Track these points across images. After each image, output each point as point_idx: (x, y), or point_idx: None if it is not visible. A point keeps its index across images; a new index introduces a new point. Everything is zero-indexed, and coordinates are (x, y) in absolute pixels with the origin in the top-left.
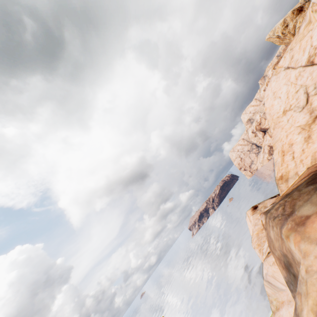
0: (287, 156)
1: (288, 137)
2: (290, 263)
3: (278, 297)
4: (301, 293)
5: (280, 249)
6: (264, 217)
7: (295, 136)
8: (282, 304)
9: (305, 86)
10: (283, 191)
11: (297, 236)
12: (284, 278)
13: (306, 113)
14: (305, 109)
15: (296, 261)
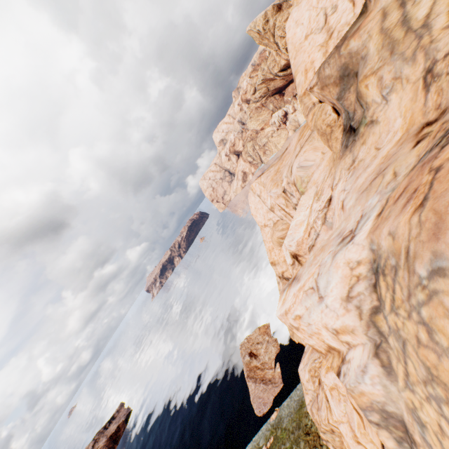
0: (310, 73)
1: (310, 57)
2: (347, 66)
3: (309, 174)
4: (365, 46)
5: (338, 67)
6: (316, 75)
7: (316, 54)
8: (312, 175)
9: (325, 9)
10: (306, 104)
11: (355, 36)
12: (336, 97)
13: (324, 33)
14: (324, 30)
15: (354, 53)
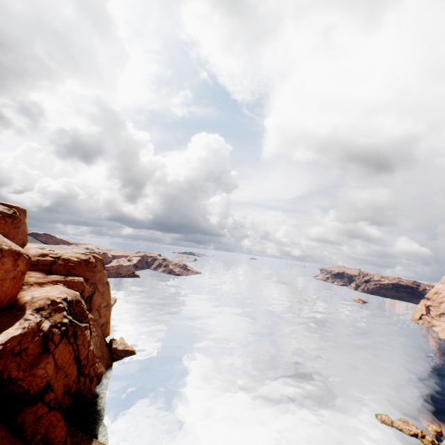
0: None
1: None
2: None
3: None
4: None
5: None
6: None
7: None
8: None
9: None
10: None
11: None
12: None
13: None
14: None
15: None
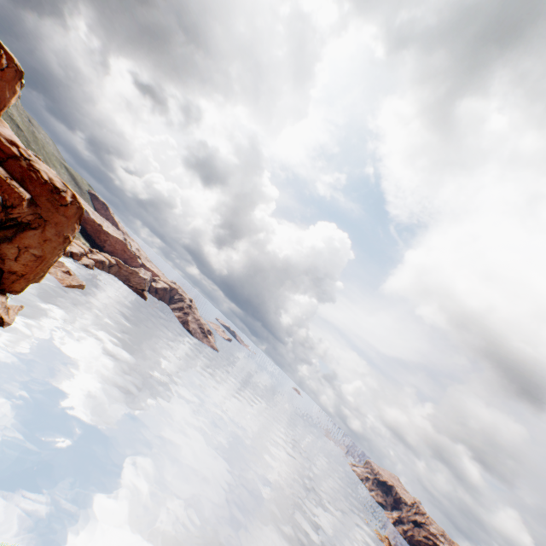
0: None
1: None
2: None
3: None
4: None
5: None
6: None
7: None
8: None
9: None
10: None
11: None
12: None
13: None
14: None
15: None
